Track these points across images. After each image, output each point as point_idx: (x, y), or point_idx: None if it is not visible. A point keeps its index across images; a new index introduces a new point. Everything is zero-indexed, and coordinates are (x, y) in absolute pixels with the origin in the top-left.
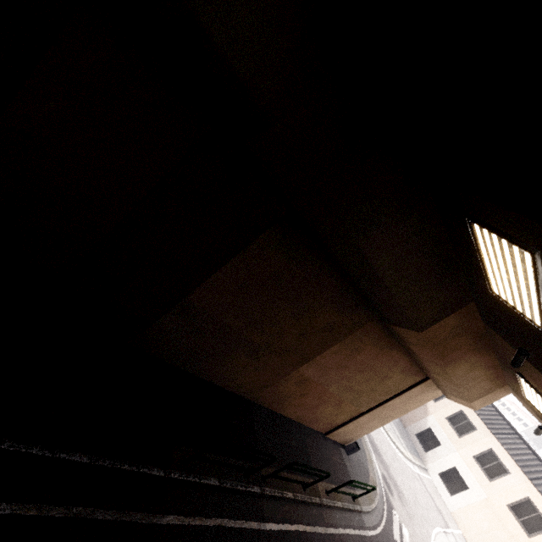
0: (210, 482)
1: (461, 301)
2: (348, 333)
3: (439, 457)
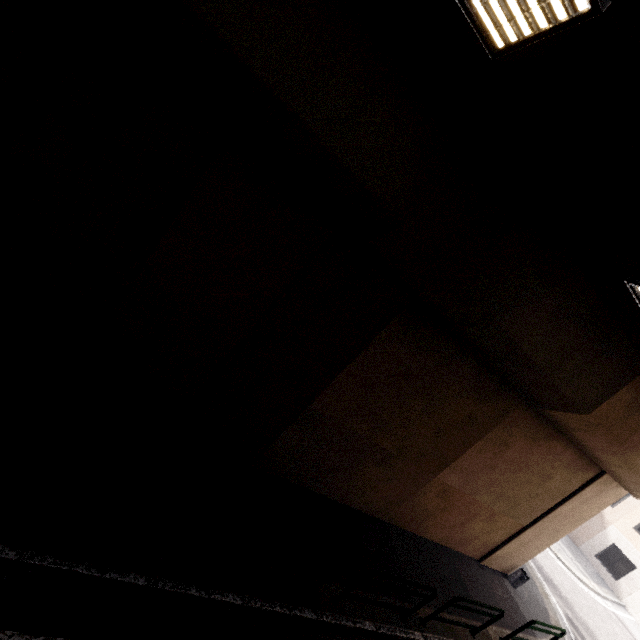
0: (365, 626)
1: (631, 371)
2: (492, 425)
3: (639, 586)
